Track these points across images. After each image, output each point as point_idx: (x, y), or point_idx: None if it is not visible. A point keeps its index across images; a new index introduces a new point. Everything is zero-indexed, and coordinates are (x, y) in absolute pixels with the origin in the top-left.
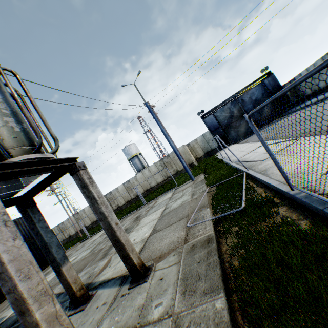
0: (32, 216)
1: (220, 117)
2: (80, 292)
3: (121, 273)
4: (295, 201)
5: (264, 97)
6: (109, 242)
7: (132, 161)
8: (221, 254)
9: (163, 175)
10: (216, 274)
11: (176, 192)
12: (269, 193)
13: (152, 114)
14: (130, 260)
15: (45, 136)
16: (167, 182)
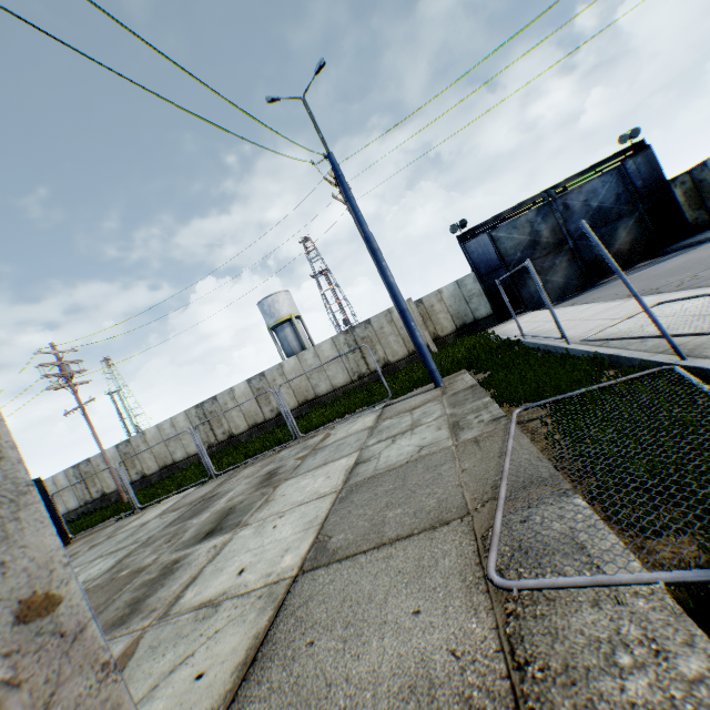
0: None
1: (505, 241)
2: None
3: None
4: None
5: (620, 204)
6: (169, 549)
7: (279, 333)
8: None
9: (350, 368)
10: None
11: (387, 414)
12: None
13: (344, 187)
14: None
15: None
16: (358, 388)
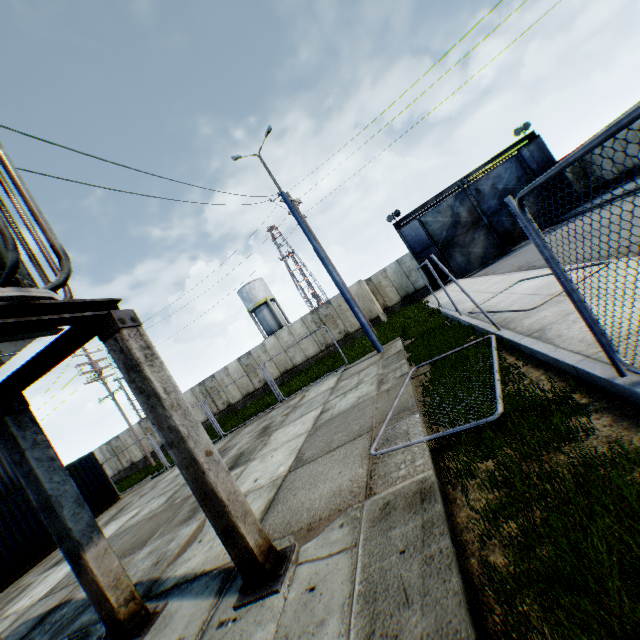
0: (17, 435)
1: (432, 224)
2: (128, 609)
3: (223, 561)
4: (630, 402)
5: (521, 185)
6: None
7: (258, 314)
8: (455, 530)
9: (318, 341)
10: (451, 594)
11: (344, 376)
12: (558, 382)
13: (295, 215)
14: (240, 539)
15: (45, 251)
16: (326, 356)
